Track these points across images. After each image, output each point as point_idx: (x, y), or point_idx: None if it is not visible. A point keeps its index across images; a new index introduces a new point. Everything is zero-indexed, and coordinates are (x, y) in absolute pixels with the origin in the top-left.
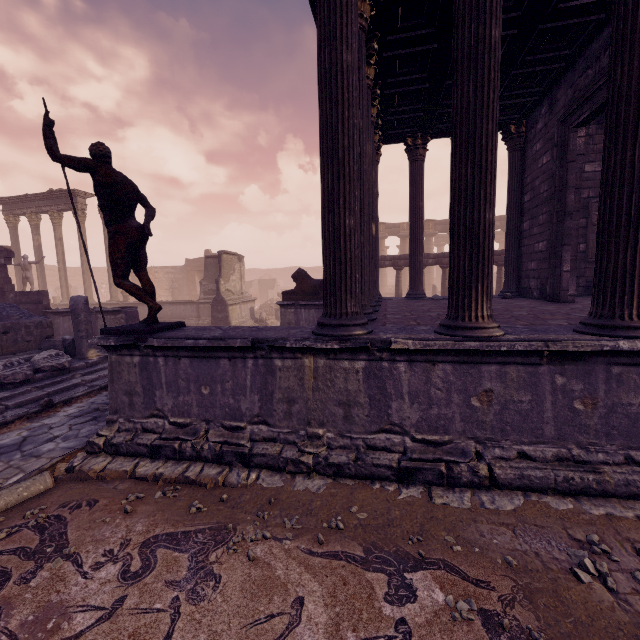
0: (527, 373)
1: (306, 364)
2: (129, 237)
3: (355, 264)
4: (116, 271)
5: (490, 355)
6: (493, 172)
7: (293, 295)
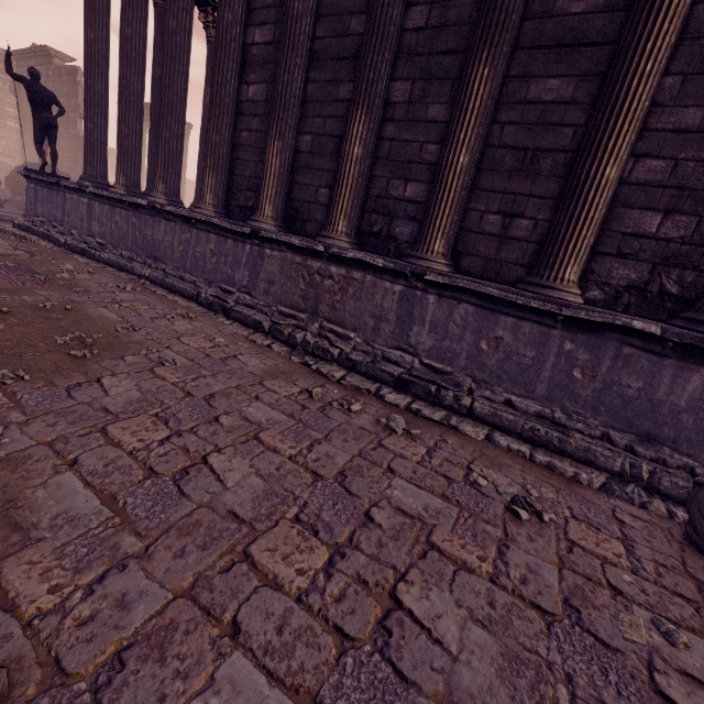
0: (127, 215)
1: (74, 198)
2: (41, 122)
3: (94, 149)
4: (35, 139)
5: (116, 202)
6: (128, 107)
7: None
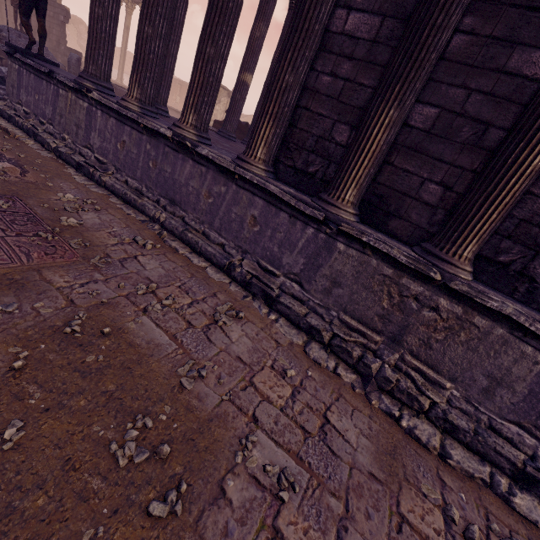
0: (139, 138)
1: (69, 96)
2: None
3: (100, 43)
4: (20, 9)
5: (126, 119)
6: None
7: (220, 125)
